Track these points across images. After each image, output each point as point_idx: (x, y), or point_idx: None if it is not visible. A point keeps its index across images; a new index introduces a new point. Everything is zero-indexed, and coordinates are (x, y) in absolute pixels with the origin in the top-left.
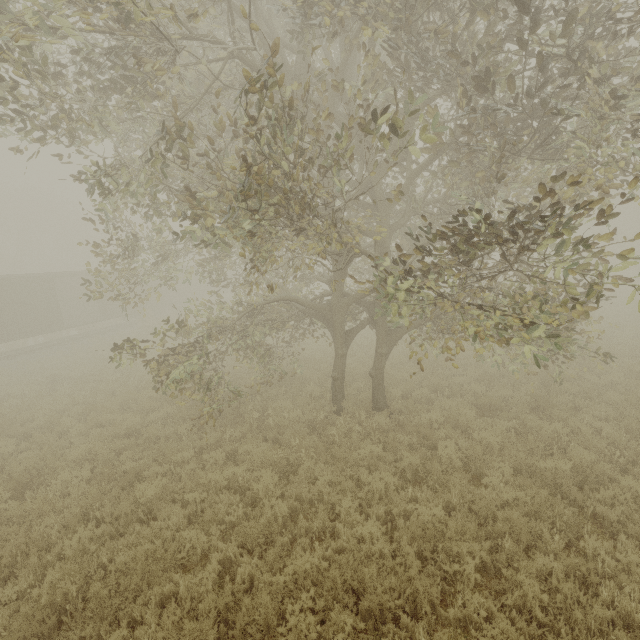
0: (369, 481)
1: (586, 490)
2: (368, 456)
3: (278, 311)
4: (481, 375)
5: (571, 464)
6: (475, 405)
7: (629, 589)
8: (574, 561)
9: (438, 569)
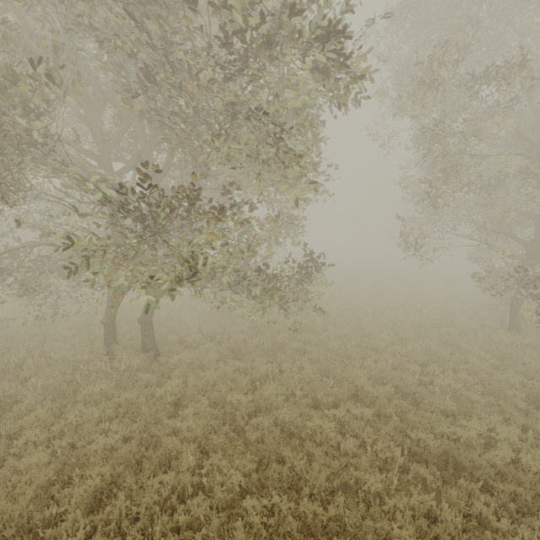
0: (65, 416)
1: (253, 417)
2: (97, 393)
3: (68, 260)
4: (252, 325)
5: (252, 397)
6: (234, 349)
7: (217, 497)
8: (183, 477)
9: (75, 493)
